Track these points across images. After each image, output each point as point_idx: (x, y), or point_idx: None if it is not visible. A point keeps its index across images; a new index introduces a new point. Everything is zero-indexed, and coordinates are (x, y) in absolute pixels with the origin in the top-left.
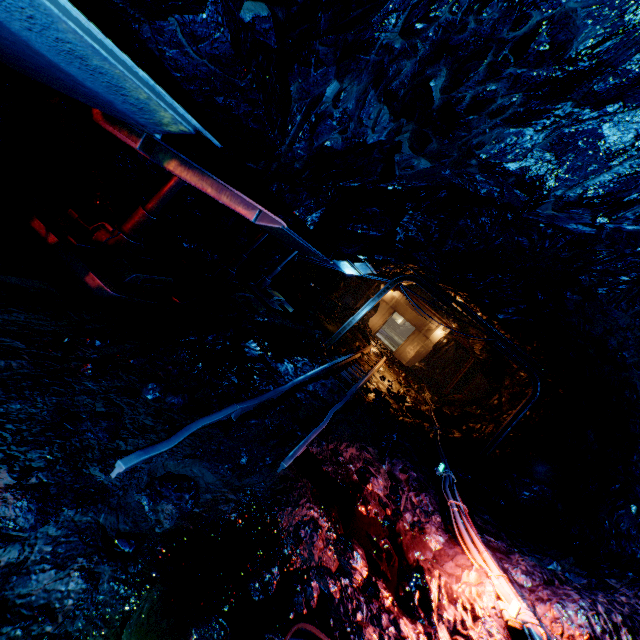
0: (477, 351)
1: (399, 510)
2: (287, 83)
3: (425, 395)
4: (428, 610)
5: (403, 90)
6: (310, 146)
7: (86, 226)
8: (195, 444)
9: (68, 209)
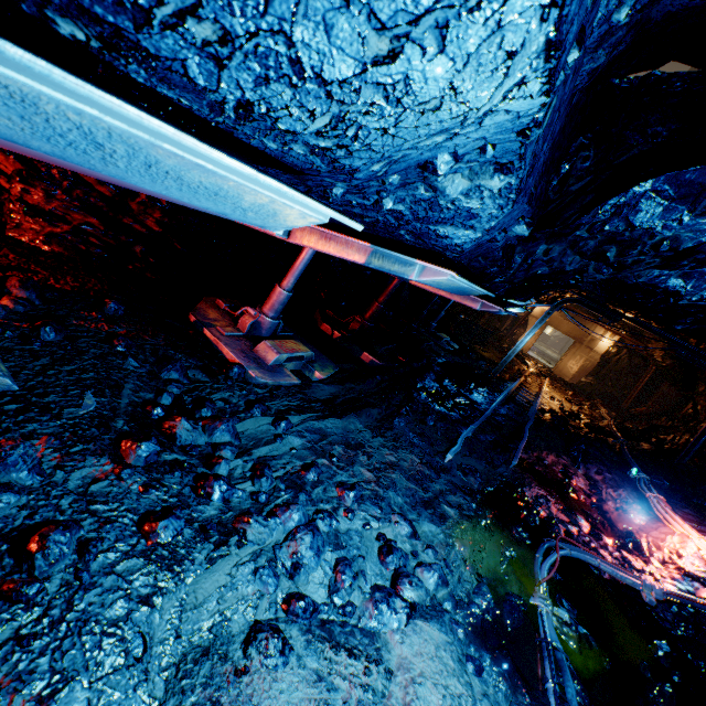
0: (658, 358)
1: (602, 499)
2: (514, 248)
3: (600, 411)
4: (640, 551)
5: (589, 252)
6: (526, 273)
7: (338, 319)
8: (464, 449)
9: (323, 309)
